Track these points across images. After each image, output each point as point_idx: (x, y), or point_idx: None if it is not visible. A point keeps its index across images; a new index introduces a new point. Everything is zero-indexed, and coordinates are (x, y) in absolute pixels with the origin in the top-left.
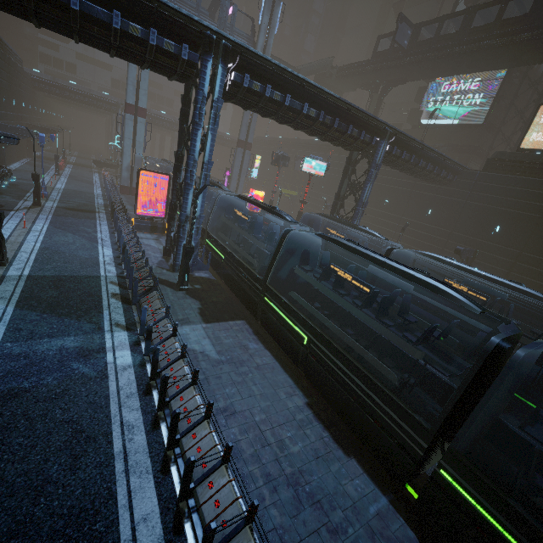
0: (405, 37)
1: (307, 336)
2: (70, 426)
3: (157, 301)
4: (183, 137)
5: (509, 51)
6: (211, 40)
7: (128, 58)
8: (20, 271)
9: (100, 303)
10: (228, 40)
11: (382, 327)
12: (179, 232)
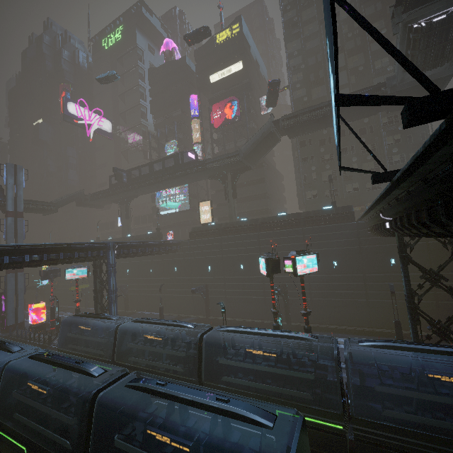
0: (123, 177)
1: (25, 447)
2: None
3: None
4: None
5: (176, 180)
6: None
7: None
8: None
9: None
10: None
11: (57, 413)
12: None
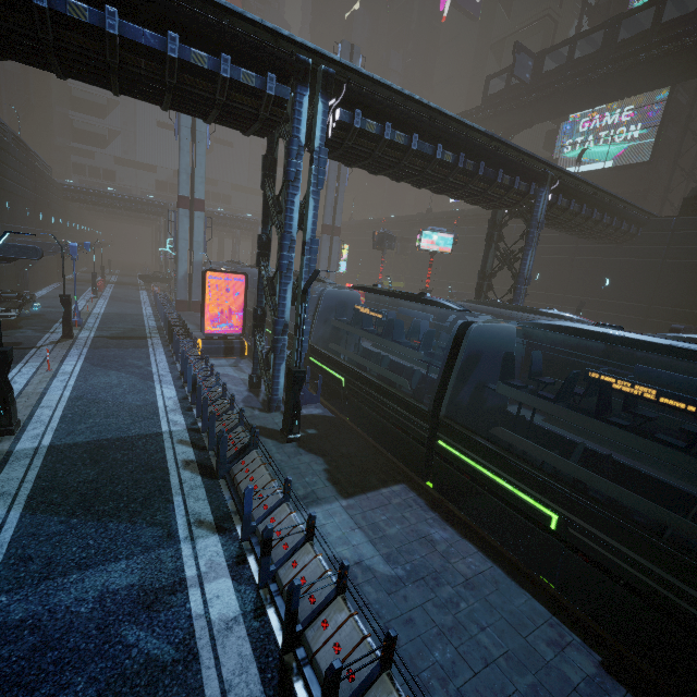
0: (526, 70)
1: (557, 513)
2: None
3: (262, 469)
4: (270, 212)
5: (680, 59)
6: (306, 66)
7: (189, 106)
8: (37, 441)
9: (166, 482)
10: (330, 63)
11: None
12: (275, 349)
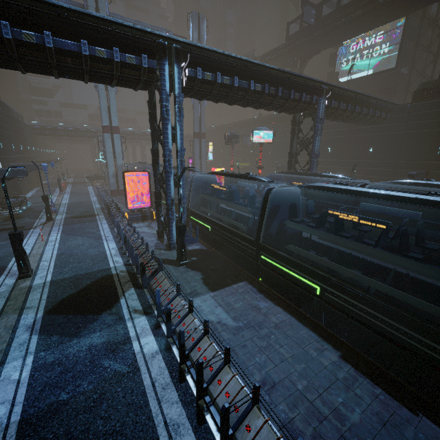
0: (311, 16)
1: (319, 286)
2: (115, 439)
3: (165, 281)
4: (156, 135)
5: None
6: (164, 46)
7: (99, 79)
8: (44, 279)
9: (115, 293)
10: (178, 42)
11: (413, 262)
12: (168, 214)
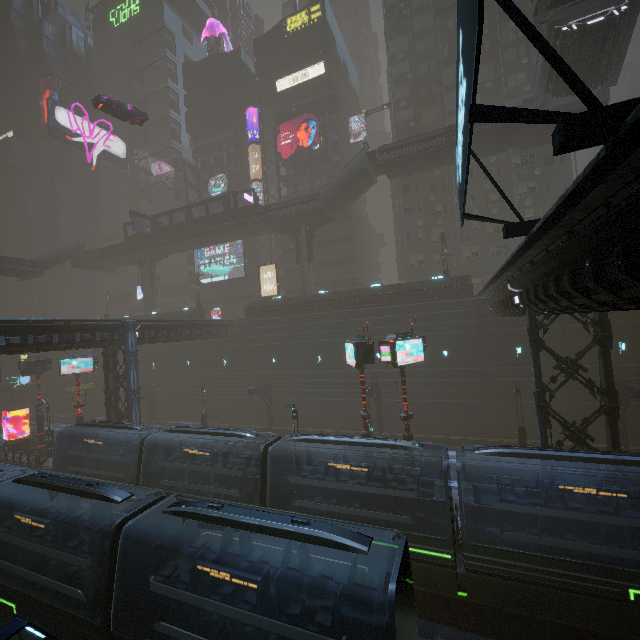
0: (146, 226)
1: (14, 603)
2: None
3: None
4: None
5: (226, 233)
6: None
7: None
8: None
9: None
10: None
11: (62, 554)
12: None
